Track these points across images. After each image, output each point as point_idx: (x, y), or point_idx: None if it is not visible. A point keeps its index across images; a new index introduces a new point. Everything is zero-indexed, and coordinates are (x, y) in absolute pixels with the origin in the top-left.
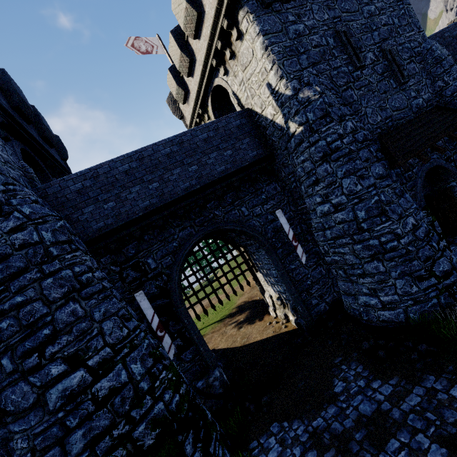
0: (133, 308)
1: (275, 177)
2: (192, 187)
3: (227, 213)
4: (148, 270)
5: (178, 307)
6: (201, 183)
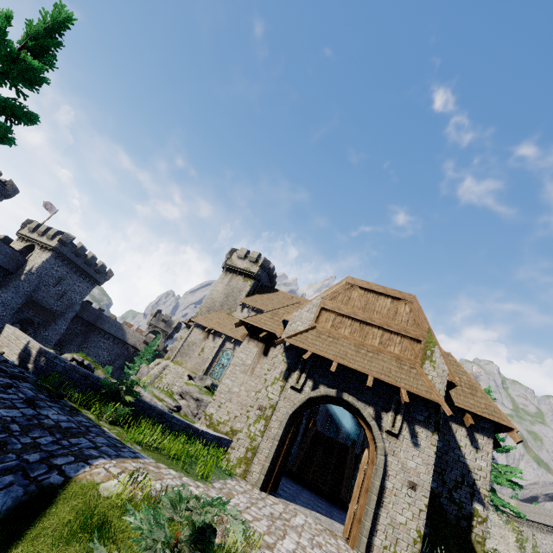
0: None
1: (5, 278)
2: None
3: None
4: None
5: None
6: None
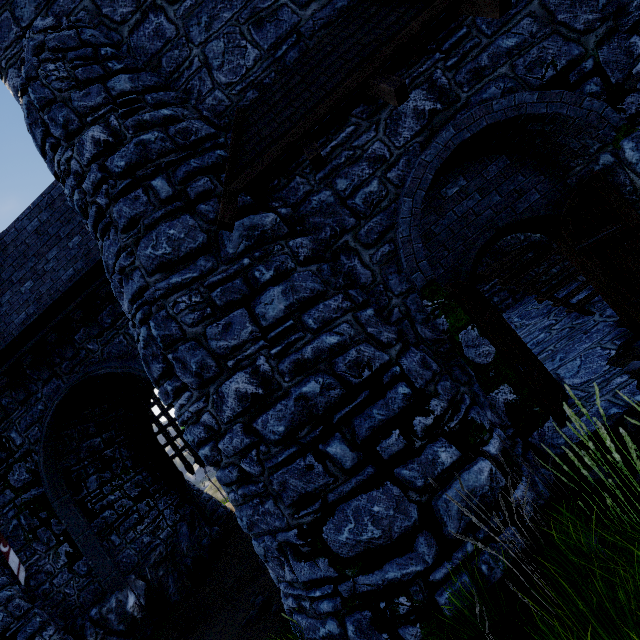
0: (6, 500)
1: None
2: (31, 318)
3: (107, 343)
4: (14, 447)
5: (50, 502)
6: (42, 307)
